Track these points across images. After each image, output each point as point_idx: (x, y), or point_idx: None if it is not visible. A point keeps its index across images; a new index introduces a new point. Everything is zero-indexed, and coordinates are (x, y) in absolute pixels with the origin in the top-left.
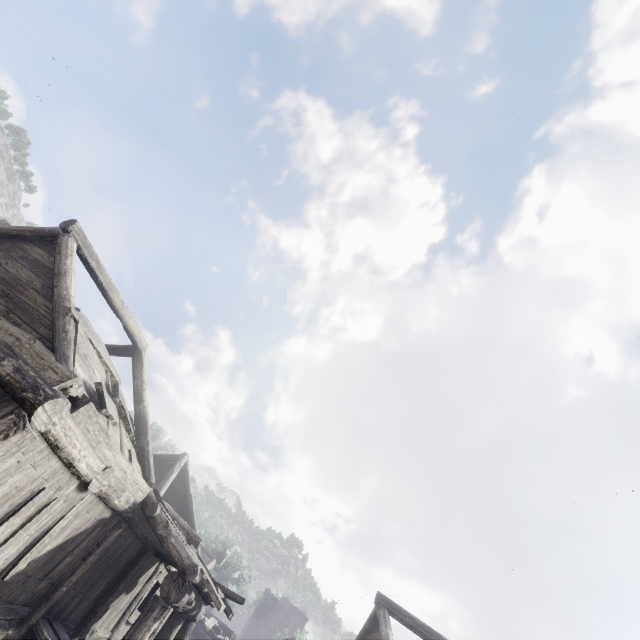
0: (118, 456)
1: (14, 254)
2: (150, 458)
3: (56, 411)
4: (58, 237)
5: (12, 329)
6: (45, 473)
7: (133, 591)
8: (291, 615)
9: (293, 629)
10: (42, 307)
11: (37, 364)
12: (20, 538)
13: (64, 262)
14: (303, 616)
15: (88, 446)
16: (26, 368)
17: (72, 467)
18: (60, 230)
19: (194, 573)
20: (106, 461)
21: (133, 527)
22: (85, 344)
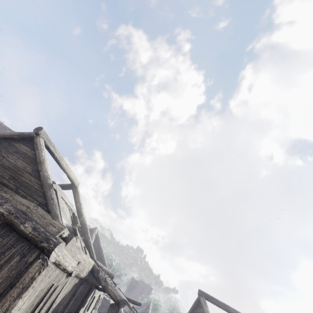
0: (82, 255)
1: (10, 150)
2: (91, 246)
3: (59, 250)
4: (34, 138)
5: (23, 201)
6: (53, 277)
7: (85, 305)
8: (145, 288)
9: (146, 294)
10: (35, 184)
11: (43, 222)
12: (42, 310)
13: (41, 154)
14: (150, 287)
15: (71, 257)
16: (38, 226)
17: (65, 270)
18: (34, 134)
19: (123, 304)
20: (78, 260)
21: (87, 281)
22: (61, 201)
